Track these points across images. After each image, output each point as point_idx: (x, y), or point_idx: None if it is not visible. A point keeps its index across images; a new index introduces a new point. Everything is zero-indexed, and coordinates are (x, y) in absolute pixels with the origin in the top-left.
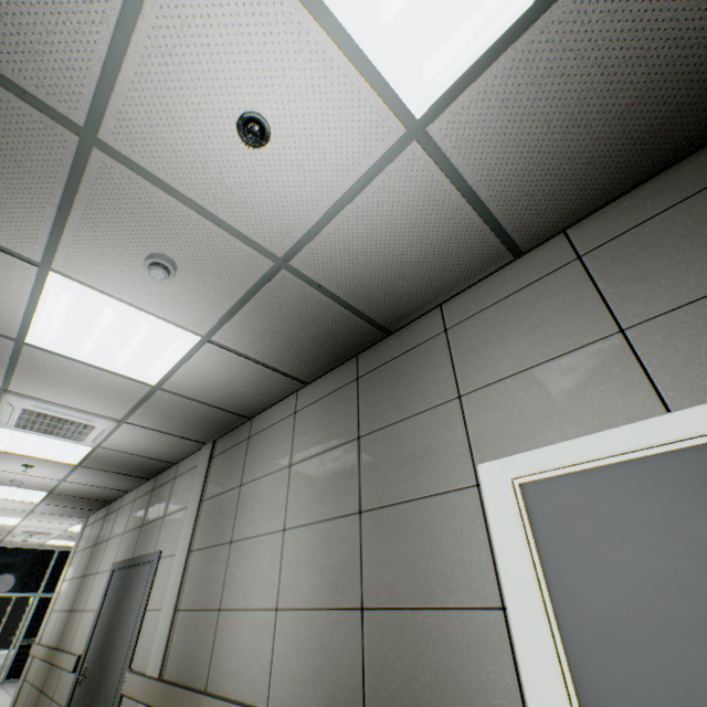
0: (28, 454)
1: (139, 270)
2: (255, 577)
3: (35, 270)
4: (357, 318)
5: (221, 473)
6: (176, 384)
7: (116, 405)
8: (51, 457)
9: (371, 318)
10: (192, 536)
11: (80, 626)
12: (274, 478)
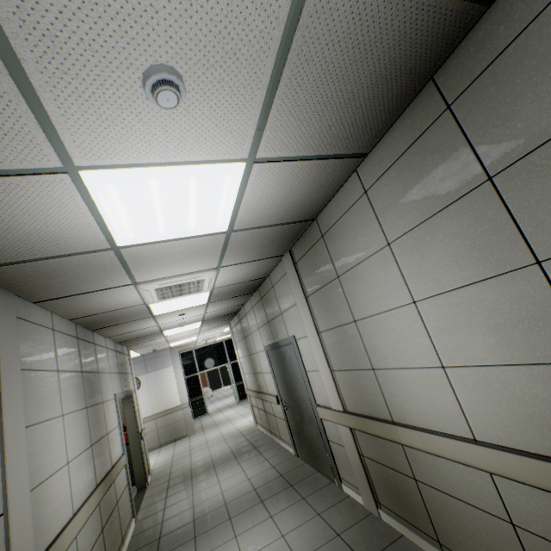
0: (177, 310)
1: (146, 111)
2: (399, 344)
3: (67, 178)
4: (440, 1)
5: (311, 273)
6: (243, 222)
7: (208, 260)
8: (190, 306)
9: None
10: (314, 323)
11: (265, 381)
12: (373, 262)
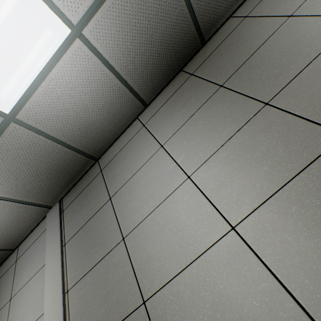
0: None
1: None
2: (179, 232)
3: None
4: (190, 21)
5: (79, 211)
6: (33, 112)
7: None
8: None
9: (197, 25)
10: (63, 278)
11: None
12: (149, 164)
